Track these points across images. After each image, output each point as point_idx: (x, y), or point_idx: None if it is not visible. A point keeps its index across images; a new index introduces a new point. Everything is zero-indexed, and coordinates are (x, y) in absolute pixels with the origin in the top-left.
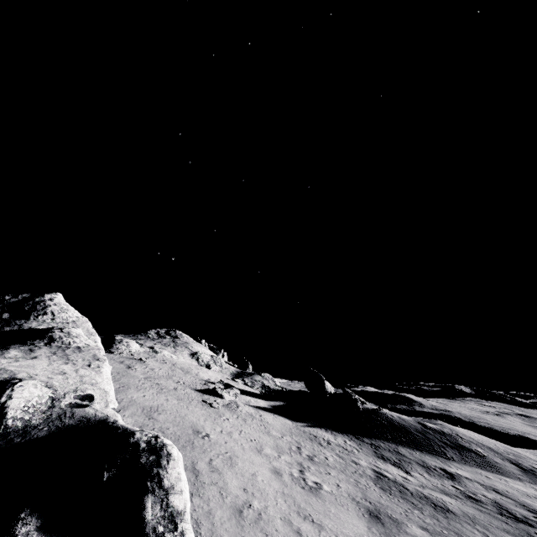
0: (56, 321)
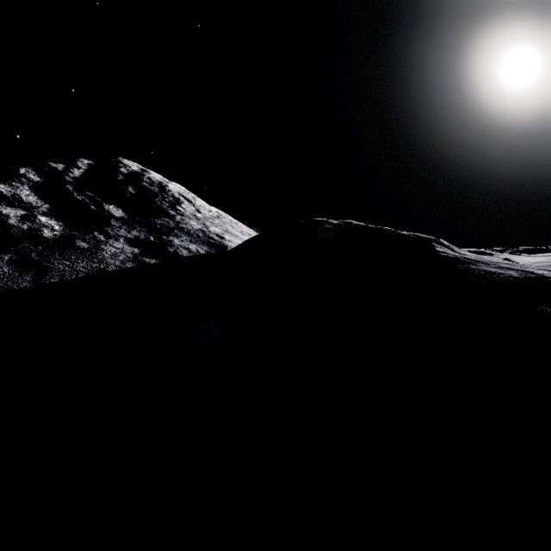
0: (206, 216)
